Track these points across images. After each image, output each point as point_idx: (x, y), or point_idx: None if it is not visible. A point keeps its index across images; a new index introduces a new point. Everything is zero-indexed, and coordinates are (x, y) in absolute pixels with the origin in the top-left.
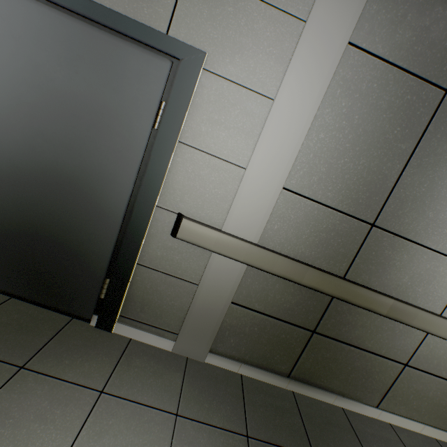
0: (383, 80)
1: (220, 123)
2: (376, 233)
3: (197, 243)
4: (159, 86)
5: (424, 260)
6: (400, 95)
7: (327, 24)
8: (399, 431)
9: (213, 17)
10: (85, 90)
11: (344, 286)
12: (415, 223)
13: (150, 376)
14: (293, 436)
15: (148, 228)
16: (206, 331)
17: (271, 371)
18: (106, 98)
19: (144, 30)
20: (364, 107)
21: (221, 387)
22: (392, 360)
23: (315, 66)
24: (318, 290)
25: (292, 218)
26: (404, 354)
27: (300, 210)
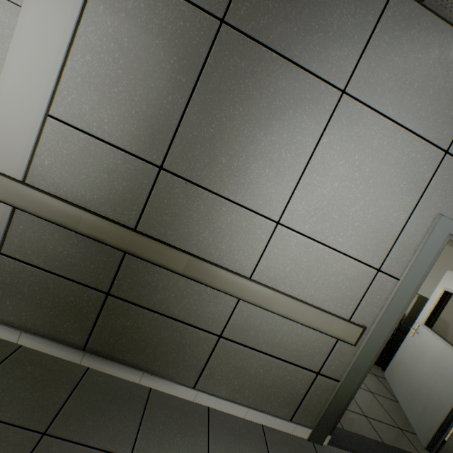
0: (151, 1)
1: None
2: (166, 178)
3: None
4: None
5: (224, 212)
6: (172, 20)
7: None
8: (215, 415)
9: None
10: None
11: (130, 237)
12: (208, 169)
13: None
14: (34, 410)
15: None
16: None
17: (62, 342)
18: None
19: None
20: (134, 29)
21: None
22: (204, 331)
23: None
24: (100, 241)
25: (65, 154)
26: (216, 323)
27: (74, 144)
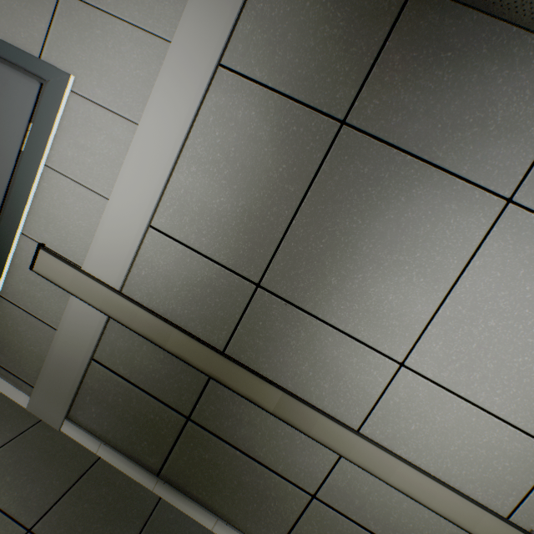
0: (262, 108)
1: (87, 148)
2: (263, 297)
3: (53, 280)
4: (29, 107)
5: (329, 343)
6: (284, 125)
7: (193, 45)
8: None
9: (83, 40)
10: None
11: (217, 361)
12: (313, 290)
13: None
14: None
15: (12, 256)
16: (63, 390)
17: (138, 462)
18: None
19: (17, 53)
20: (242, 138)
21: (53, 463)
22: (293, 484)
23: (181, 90)
24: (186, 361)
25: (162, 265)
26: (310, 479)
27: (171, 256)
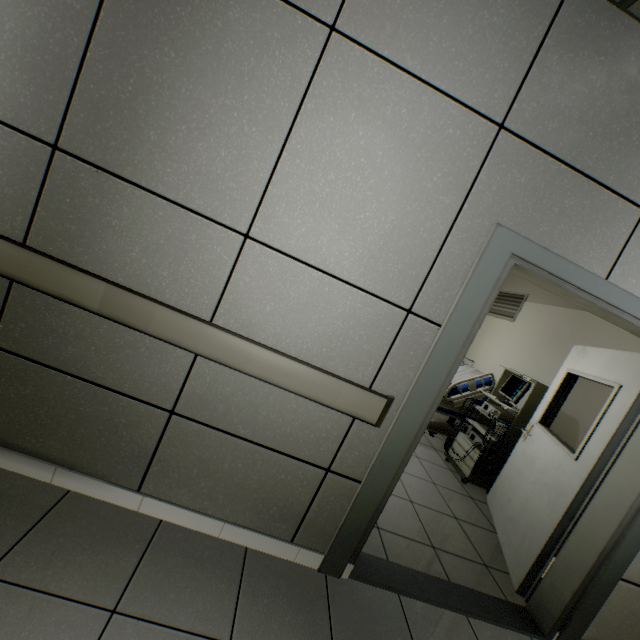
0: None
1: None
2: (65, 164)
3: None
4: None
5: (161, 219)
6: None
7: None
8: (168, 531)
9: None
10: None
11: (11, 253)
12: (131, 151)
13: None
14: None
15: None
16: None
17: None
18: None
19: None
20: None
21: None
22: (147, 404)
23: None
24: None
25: None
26: (165, 392)
27: None
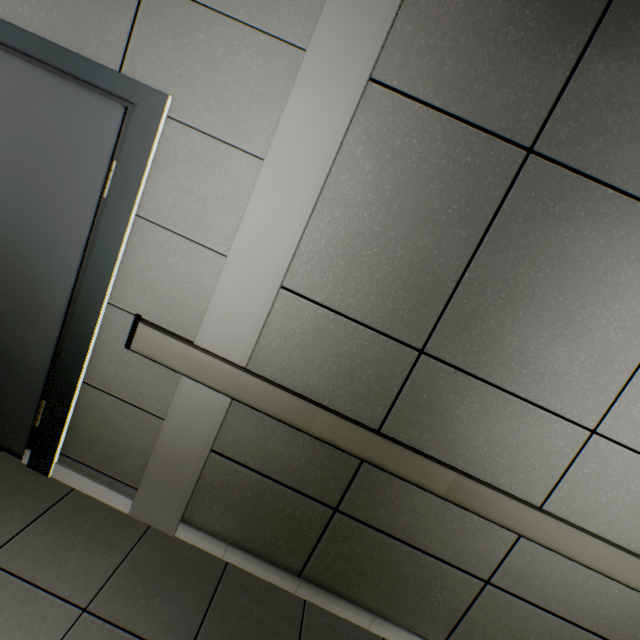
0: (427, 134)
1: (192, 191)
2: (427, 365)
3: (159, 359)
4: (109, 139)
5: (508, 413)
6: (455, 156)
7: (336, 54)
8: None
9: (180, 47)
10: (17, 144)
11: (375, 443)
12: (490, 354)
13: (73, 547)
14: None
15: (97, 333)
16: (176, 490)
17: (273, 563)
18: (43, 154)
19: (88, 66)
20: (400, 173)
21: (181, 577)
22: (463, 571)
23: (321, 113)
24: (336, 446)
25: (298, 333)
26: (483, 564)
27: (310, 322)
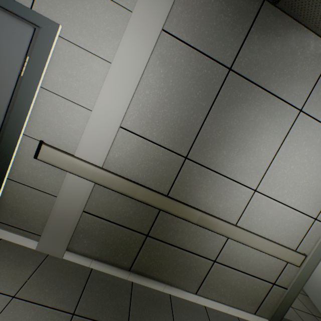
0: (188, 58)
1: (73, 76)
2: (188, 164)
3: (54, 164)
4: (24, 44)
5: (222, 184)
6: (200, 69)
7: (146, 16)
8: (210, 312)
9: (66, 1)
10: None
11: (166, 201)
12: (215, 158)
13: (4, 267)
14: (116, 314)
15: (16, 150)
16: (63, 233)
17: (116, 266)
18: None
19: (12, 3)
20: (176, 74)
21: (68, 277)
22: (205, 258)
23: (139, 43)
24: (147, 204)
25: (128, 150)
26: (213, 253)
27: (134, 144)
